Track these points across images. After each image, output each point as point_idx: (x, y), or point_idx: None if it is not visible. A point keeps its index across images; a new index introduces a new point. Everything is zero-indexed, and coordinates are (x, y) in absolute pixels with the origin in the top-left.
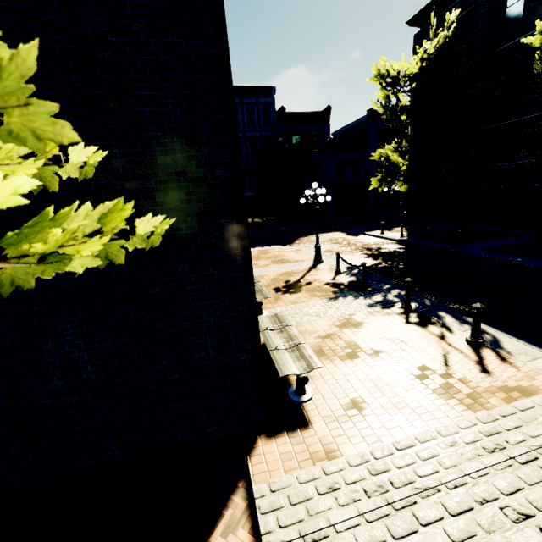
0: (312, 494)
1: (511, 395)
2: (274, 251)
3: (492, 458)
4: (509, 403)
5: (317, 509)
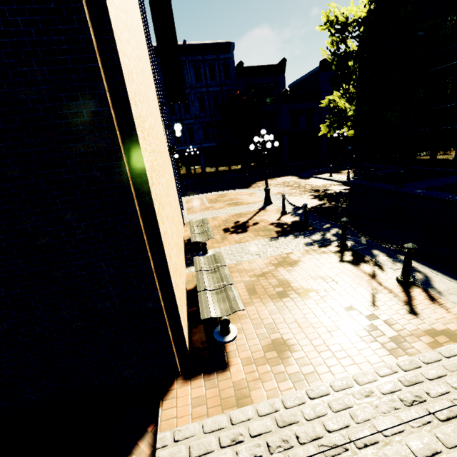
0: (213, 446)
1: (438, 339)
2: (231, 195)
3: (409, 413)
4: (434, 348)
5: None
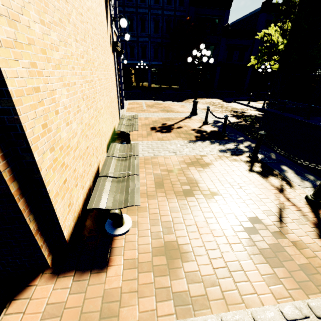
0: None
1: None
2: (166, 104)
3: None
4: None
5: None
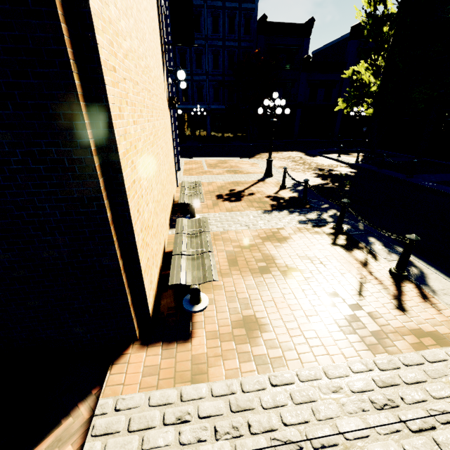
0: (156, 422)
1: (423, 340)
2: (232, 162)
3: (378, 417)
4: (418, 350)
5: (153, 443)
